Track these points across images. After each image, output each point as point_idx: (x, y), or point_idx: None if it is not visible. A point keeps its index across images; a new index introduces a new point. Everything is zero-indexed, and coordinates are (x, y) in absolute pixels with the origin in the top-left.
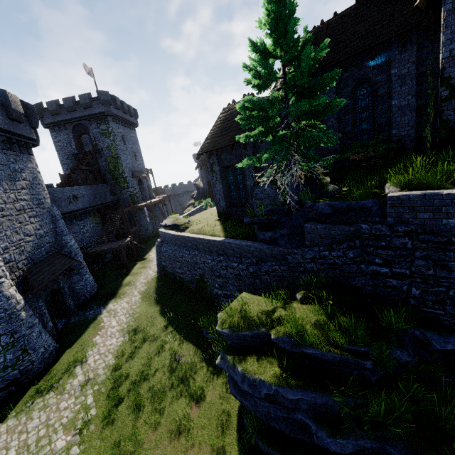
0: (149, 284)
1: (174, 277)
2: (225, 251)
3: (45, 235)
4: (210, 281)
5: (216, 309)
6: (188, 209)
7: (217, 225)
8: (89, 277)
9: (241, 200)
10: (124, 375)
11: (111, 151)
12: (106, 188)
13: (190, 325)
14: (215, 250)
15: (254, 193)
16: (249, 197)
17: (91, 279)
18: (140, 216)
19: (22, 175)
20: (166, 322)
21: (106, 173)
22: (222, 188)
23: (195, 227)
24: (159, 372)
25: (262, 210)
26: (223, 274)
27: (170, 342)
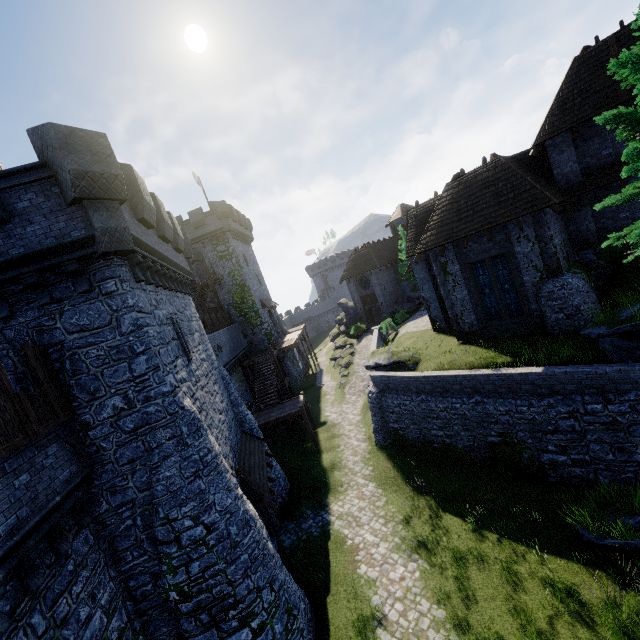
0: (374, 462)
1: (426, 444)
2: (555, 387)
3: (227, 409)
4: (530, 441)
5: (561, 489)
6: (342, 340)
7: (480, 350)
8: (276, 465)
9: (507, 308)
10: (498, 639)
11: (234, 278)
12: (238, 328)
13: (529, 525)
14: (525, 389)
15: (545, 291)
16: (526, 300)
17: (279, 467)
18: (284, 361)
19: (193, 325)
20: (469, 524)
21: (231, 309)
22: (467, 294)
23: (437, 360)
24: (560, 624)
25: (627, 311)
26: (566, 427)
27: (517, 560)
